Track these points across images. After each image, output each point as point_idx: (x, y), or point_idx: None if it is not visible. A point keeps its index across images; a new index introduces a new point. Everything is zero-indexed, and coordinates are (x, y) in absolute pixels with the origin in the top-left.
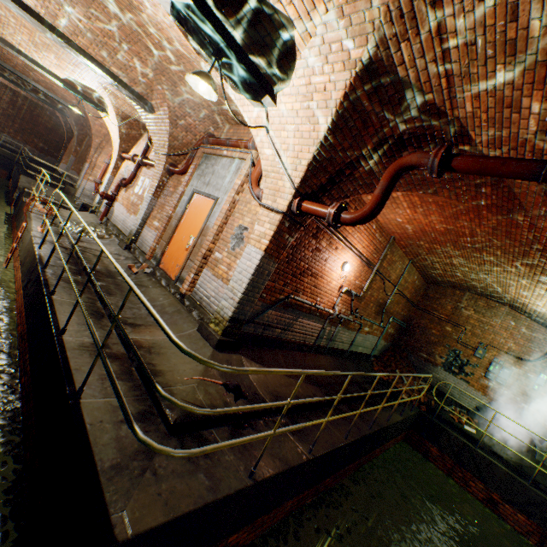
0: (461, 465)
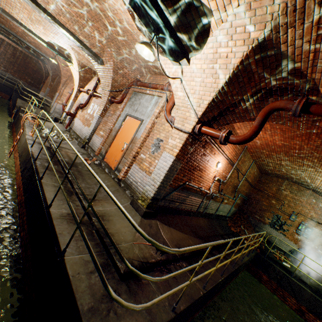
0: (282, 287)
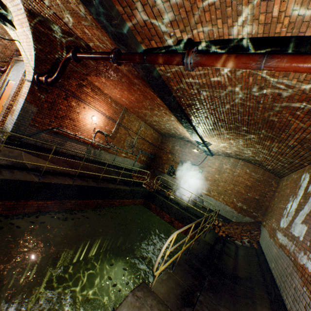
0: (162, 209)
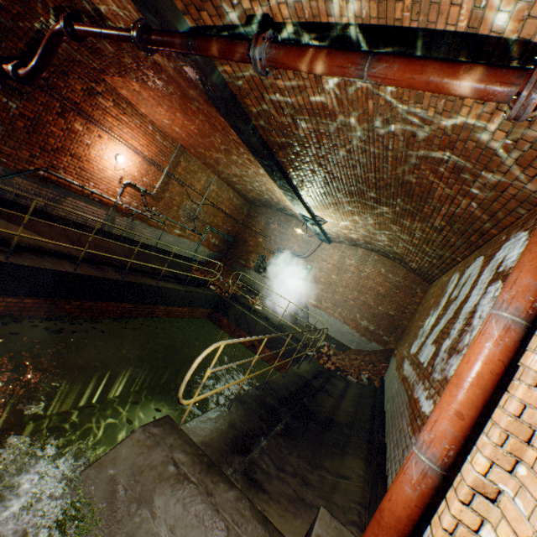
0: (240, 327)
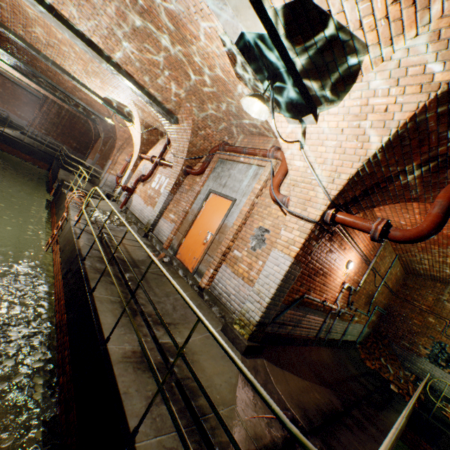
0: None
